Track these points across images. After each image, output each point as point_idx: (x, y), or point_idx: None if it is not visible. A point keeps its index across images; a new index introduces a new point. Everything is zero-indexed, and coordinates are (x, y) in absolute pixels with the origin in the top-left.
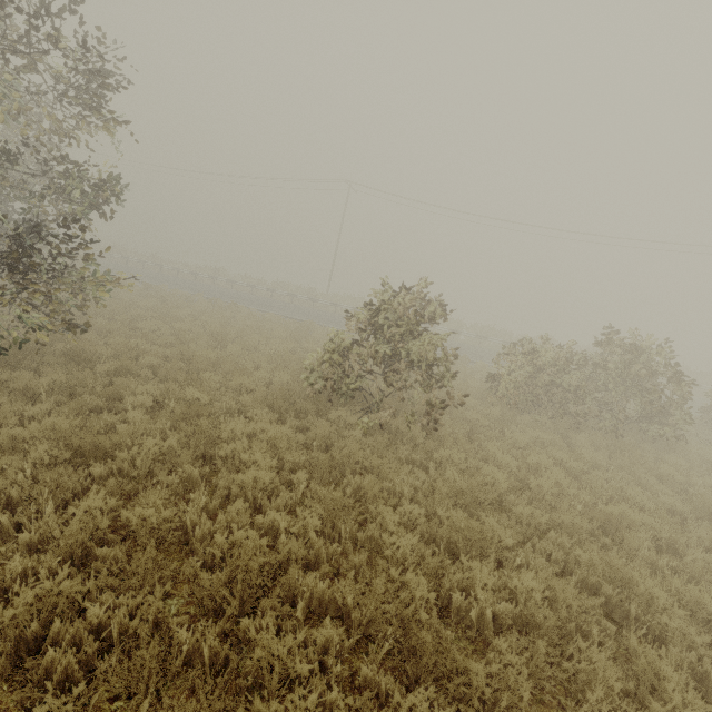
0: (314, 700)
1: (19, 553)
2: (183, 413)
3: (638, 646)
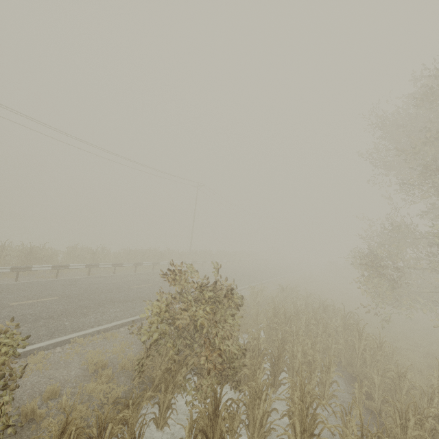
0: None
1: None
2: None
3: None
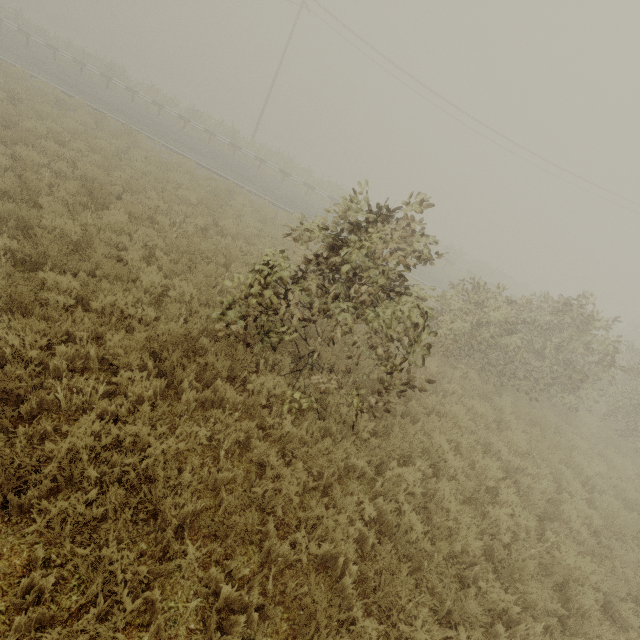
0: None
1: None
2: None
3: None
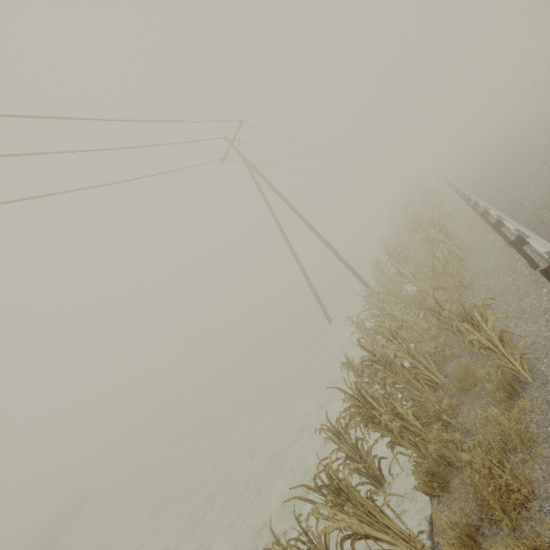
0: None
1: None
2: None
3: None
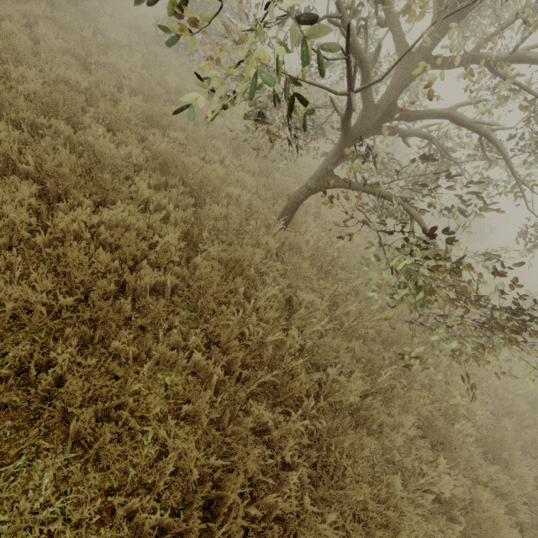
0: (126, 67)
1: (15, 2)
2: (76, 5)
3: (235, 120)
